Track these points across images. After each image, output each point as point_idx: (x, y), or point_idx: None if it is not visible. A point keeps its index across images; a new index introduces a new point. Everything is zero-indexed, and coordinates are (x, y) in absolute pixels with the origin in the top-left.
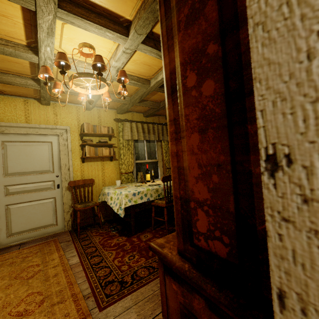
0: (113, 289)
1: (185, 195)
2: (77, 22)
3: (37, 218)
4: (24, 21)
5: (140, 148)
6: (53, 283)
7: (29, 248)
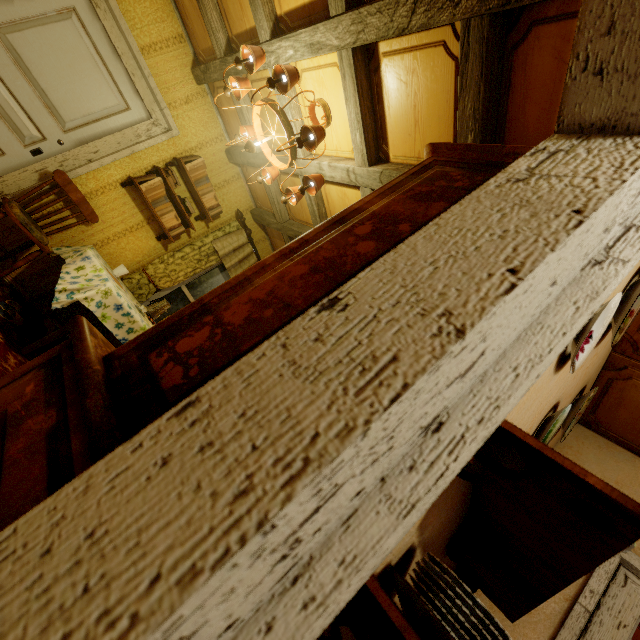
0: None
1: (215, 305)
2: (349, 83)
3: None
4: (309, 4)
5: (213, 281)
6: None
7: None
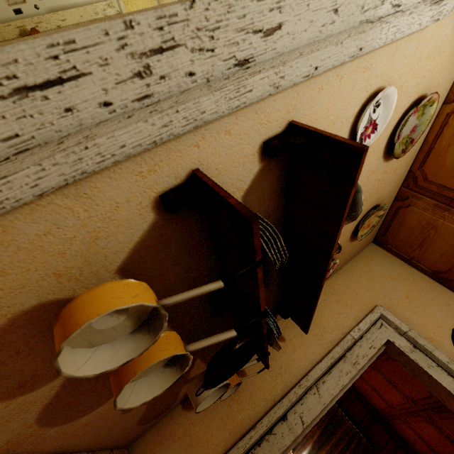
0: None
1: None
2: None
3: None
4: None
5: None
6: None
7: None
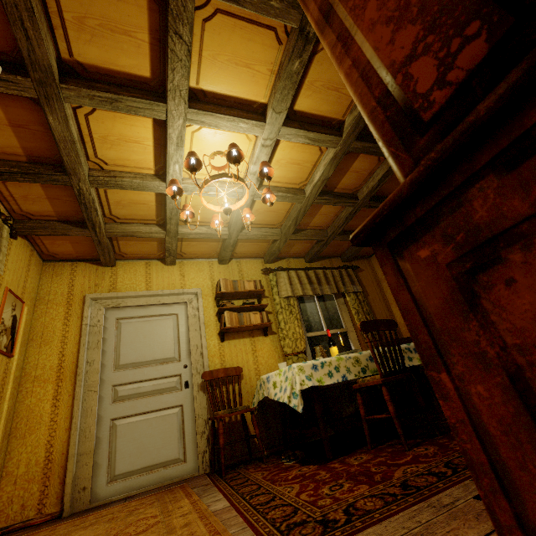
0: (307, 533)
1: (384, 85)
2: (207, 120)
3: (154, 444)
4: (154, 143)
5: (310, 311)
6: (181, 535)
7: (139, 500)
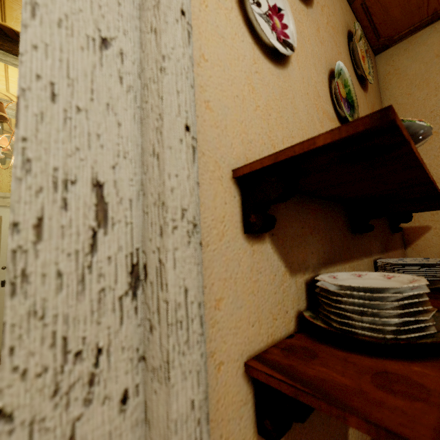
0: None
1: None
2: None
3: None
4: None
5: None
6: None
7: None
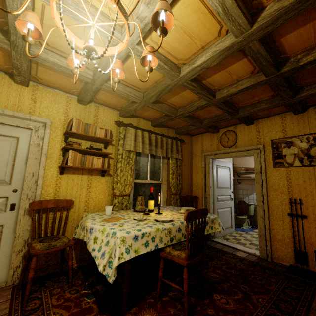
0: None
1: None
2: None
3: None
4: None
5: (142, 163)
6: None
7: None
